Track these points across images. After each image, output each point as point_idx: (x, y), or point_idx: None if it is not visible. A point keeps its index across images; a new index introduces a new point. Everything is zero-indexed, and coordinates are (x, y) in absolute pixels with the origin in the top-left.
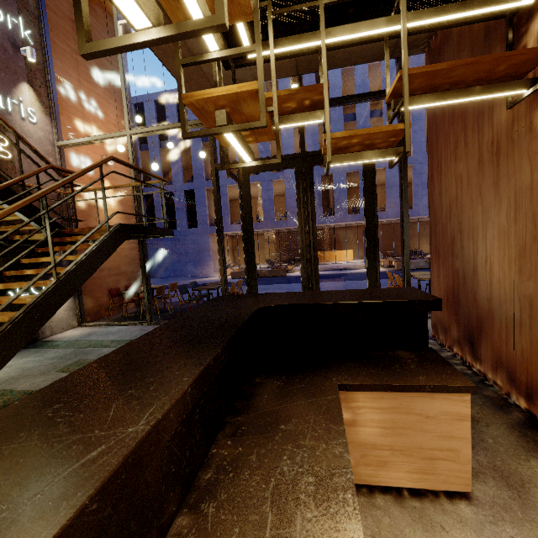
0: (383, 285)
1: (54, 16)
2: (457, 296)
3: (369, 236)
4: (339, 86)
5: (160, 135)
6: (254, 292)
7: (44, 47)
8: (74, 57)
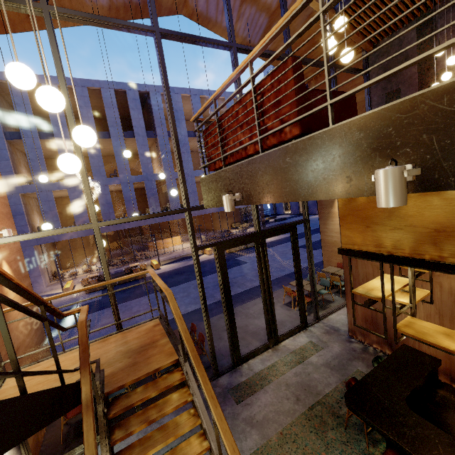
0: (242, 275)
1: None
2: (376, 321)
3: (298, 279)
4: (161, 107)
5: None
6: (236, 342)
7: None
8: None
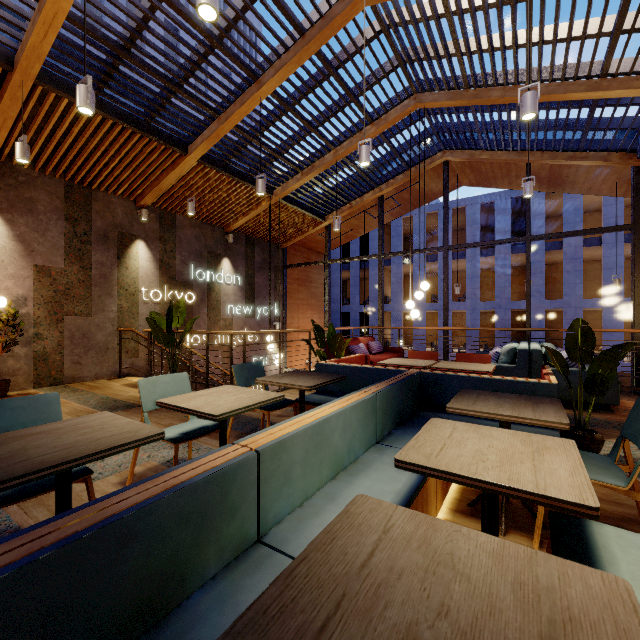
0: None
1: (290, 286)
2: None
3: None
4: (541, 212)
5: (342, 246)
6: None
7: (284, 311)
8: (297, 303)
